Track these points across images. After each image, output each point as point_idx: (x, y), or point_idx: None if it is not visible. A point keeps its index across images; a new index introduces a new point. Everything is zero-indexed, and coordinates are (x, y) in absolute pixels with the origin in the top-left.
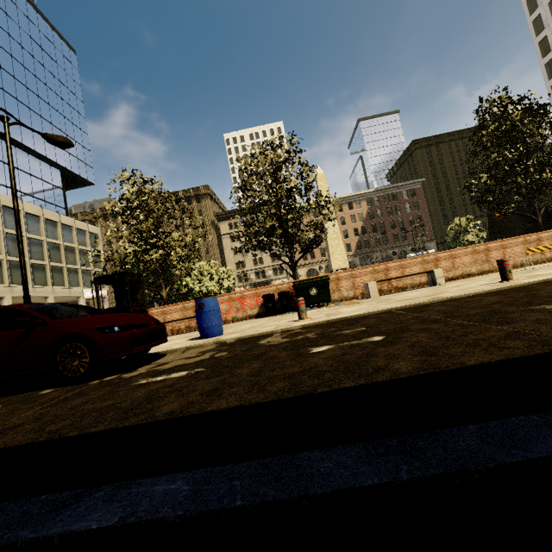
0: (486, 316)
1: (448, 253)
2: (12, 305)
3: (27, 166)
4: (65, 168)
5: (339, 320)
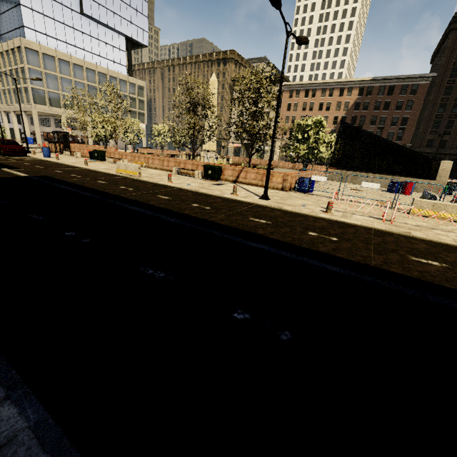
0: (23, 162)
1: (138, 155)
2: None
3: (104, 36)
4: (127, 36)
5: (49, 161)
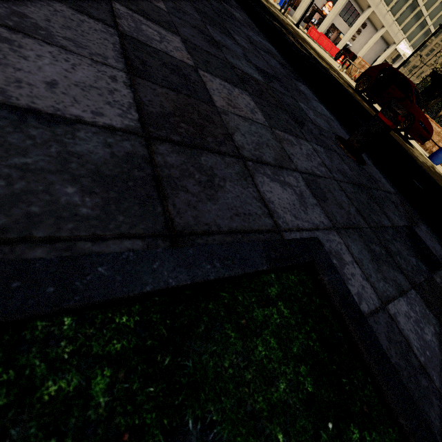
0: None
1: None
2: (411, 83)
3: None
4: None
5: None
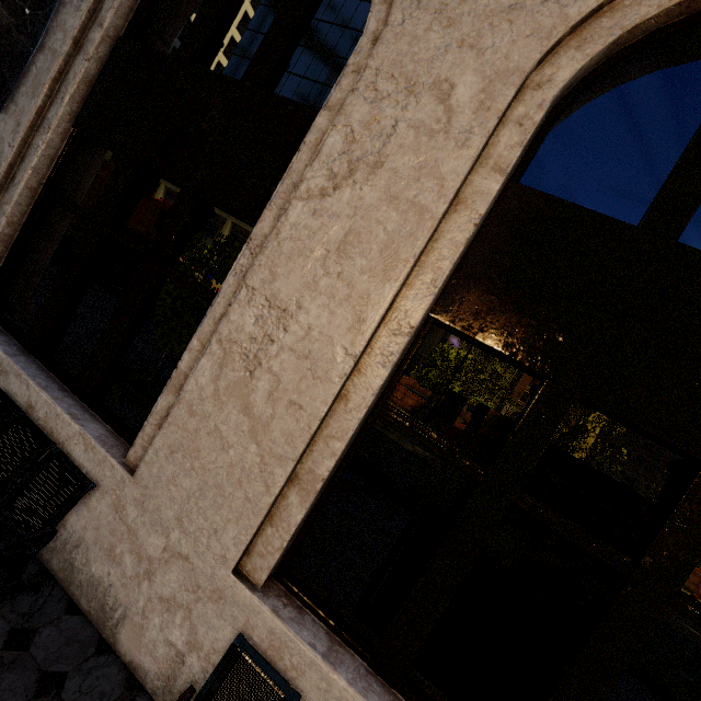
0: None
1: None
2: None
3: None
4: None
5: None
